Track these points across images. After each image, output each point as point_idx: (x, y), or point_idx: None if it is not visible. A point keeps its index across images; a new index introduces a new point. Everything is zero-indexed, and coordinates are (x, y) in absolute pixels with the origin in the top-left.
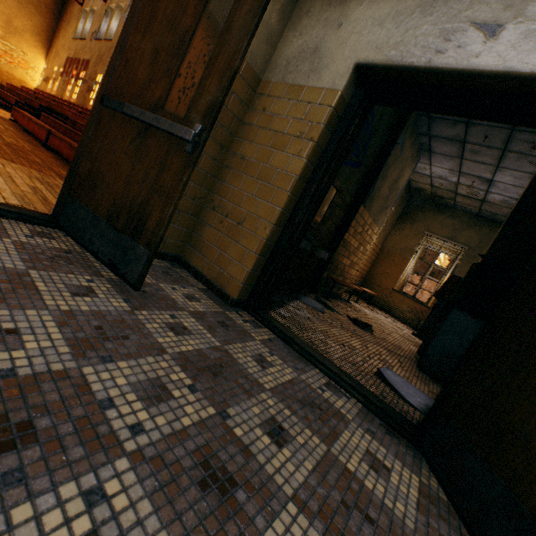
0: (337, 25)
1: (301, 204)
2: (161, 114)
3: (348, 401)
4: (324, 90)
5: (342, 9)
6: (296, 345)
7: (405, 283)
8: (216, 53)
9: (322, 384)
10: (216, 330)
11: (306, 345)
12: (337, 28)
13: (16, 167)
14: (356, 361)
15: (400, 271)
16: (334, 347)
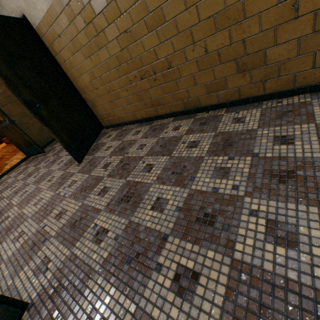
0: None
1: None
2: (3, 122)
3: None
4: None
5: None
6: None
7: None
8: None
9: None
10: None
11: None
12: None
13: (17, 155)
14: None
15: None
16: None
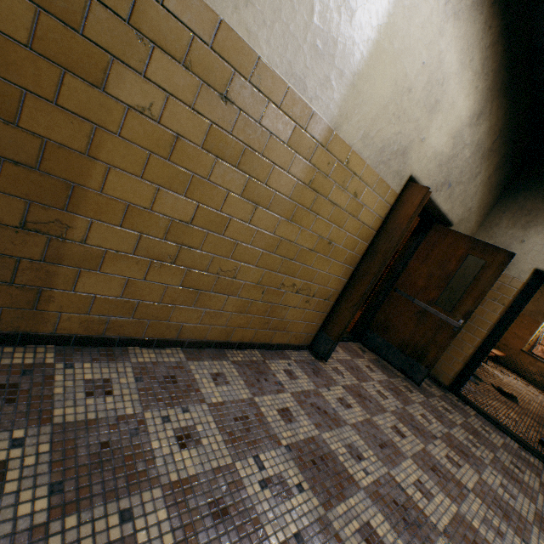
0: (519, 240)
1: (492, 336)
2: (434, 306)
3: (534, 459)
4: (511, 277)
5: (524, 232)
6: (490, 419)
7: (535, 344)
8: (470, 288)
9: (516, 447)
10: (454, 409)
11: (496, 420)
12: (520, 242)
13: None
14: (522, 431)
15: (530, 333)
16: (505, 420)
